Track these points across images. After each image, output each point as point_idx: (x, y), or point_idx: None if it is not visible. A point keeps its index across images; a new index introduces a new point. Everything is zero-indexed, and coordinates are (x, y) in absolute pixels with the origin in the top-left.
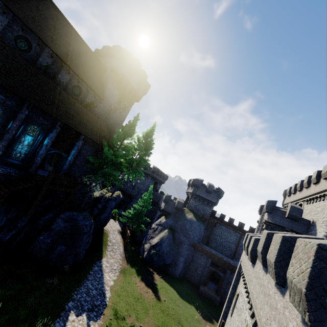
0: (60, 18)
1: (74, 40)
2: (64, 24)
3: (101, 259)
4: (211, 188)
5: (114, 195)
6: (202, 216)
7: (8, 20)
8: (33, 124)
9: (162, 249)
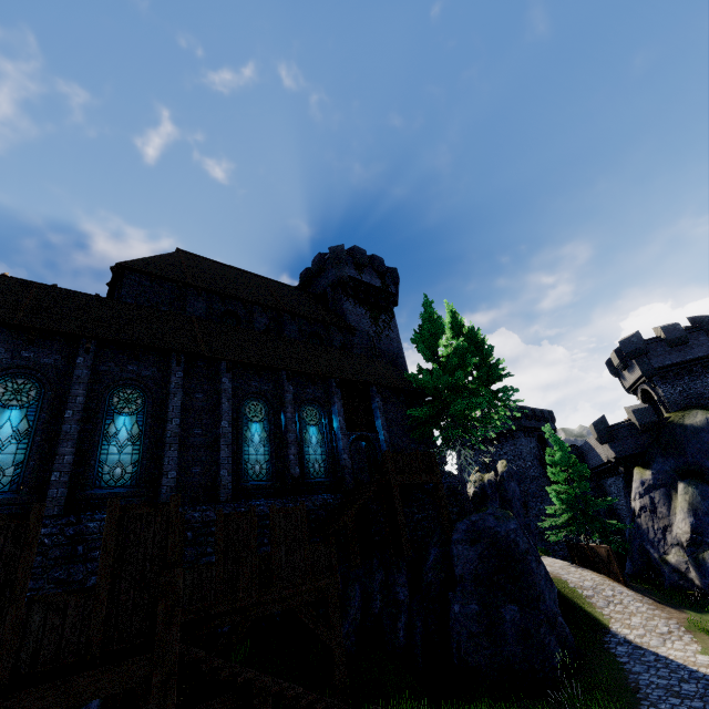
0: (241, 274)
1: (270, 286)
2: (249, 278)
3: (610, 629)
4: (676, 331)
5: (500, 470)
6: None
7: (206, 303)
8: (305, 406)
9: None
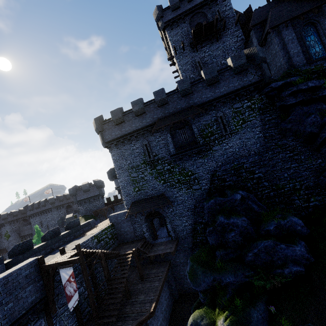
0: None
1: None
2: None
3: None
4: (86, 187)
5: None
6: (93, 213)
7: None
8: None
9: None
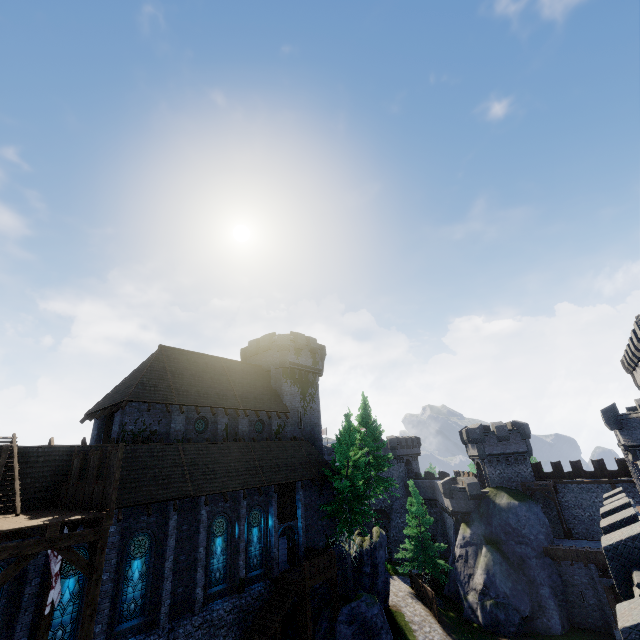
0: (207, 361)
1: (228, 371)
2: (213, 364)
3: None
4: (503, 431)
5: (375, 539)
6: (522, 488)
7: (185, 415)
8: (252, 511)
9: (500, 589)
